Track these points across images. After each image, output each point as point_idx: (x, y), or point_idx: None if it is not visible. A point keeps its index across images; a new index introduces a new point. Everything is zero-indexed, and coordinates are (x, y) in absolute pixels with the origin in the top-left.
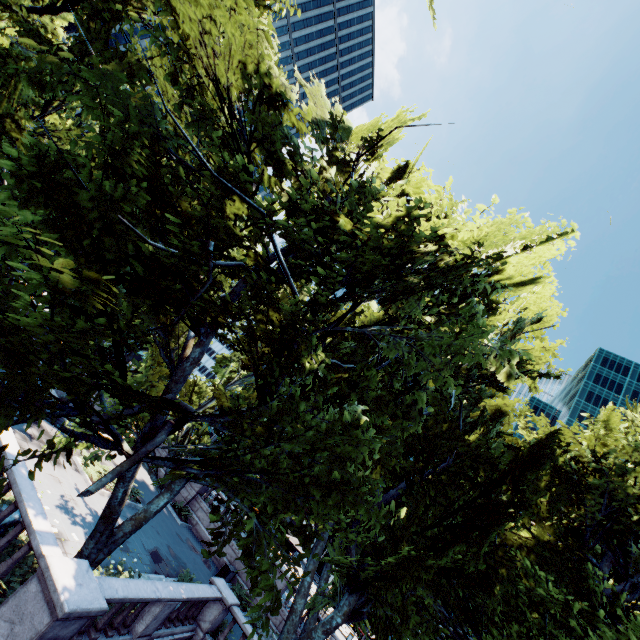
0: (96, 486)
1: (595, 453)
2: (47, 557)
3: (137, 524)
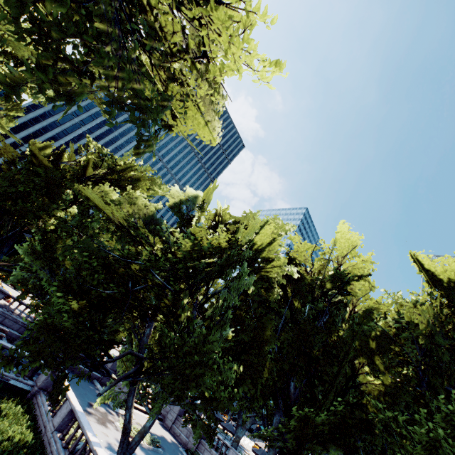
0: (102, 391)
1: (400, 315)
2: (96, 450)
3: (141, 435)
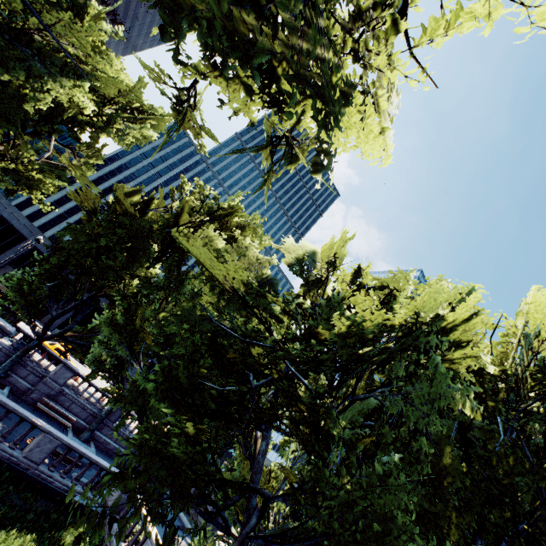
0: None
1: None
2: None
3: None
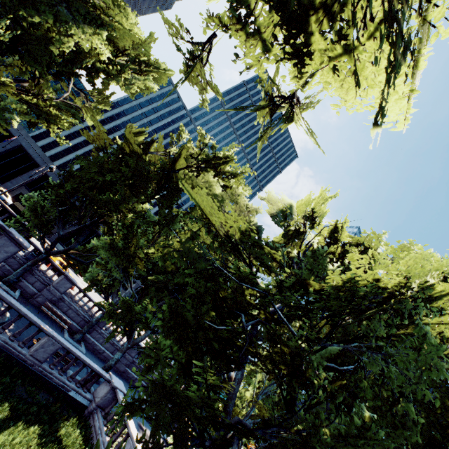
0: None
1: None
2: None
3: None
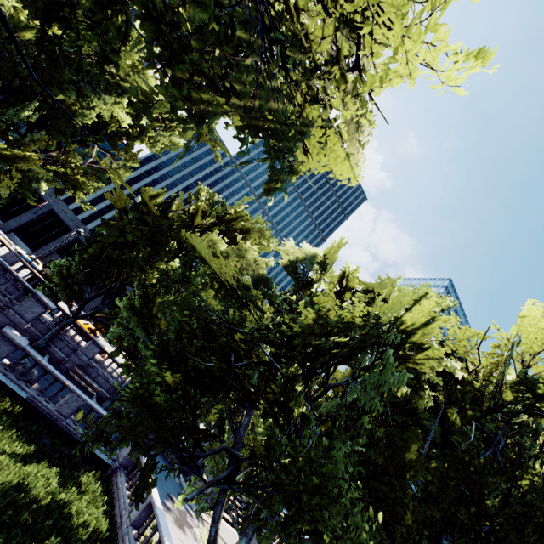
0: (190, 496)
1: None
2: None
3: None
